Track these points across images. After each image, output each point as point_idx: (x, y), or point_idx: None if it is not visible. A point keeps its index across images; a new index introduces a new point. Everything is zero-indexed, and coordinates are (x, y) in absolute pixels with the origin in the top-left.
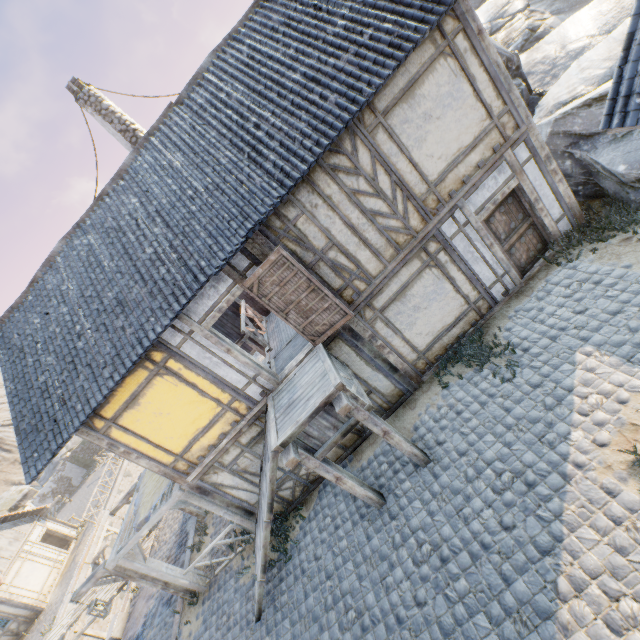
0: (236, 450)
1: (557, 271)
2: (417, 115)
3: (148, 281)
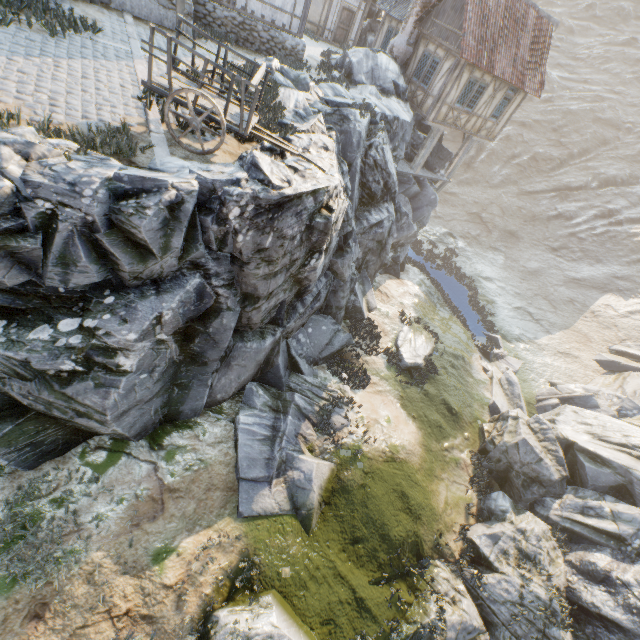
0: None
1: (340, 49)
2: None
3: None
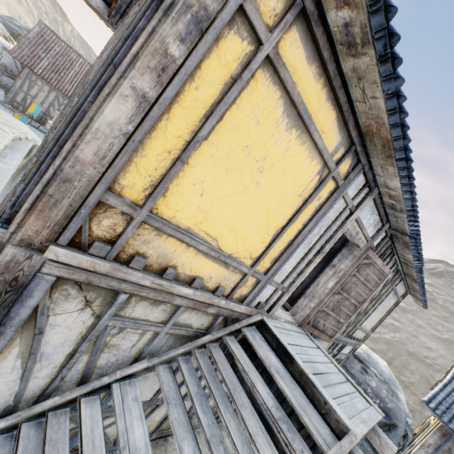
0: (161, 314)
1: None
2: (386, 302)
3: None
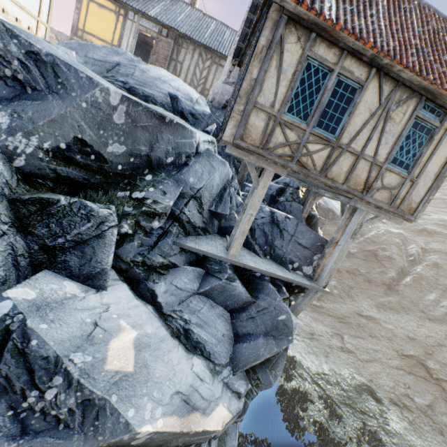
0: None
1: None
2: None
3: (146, 4)
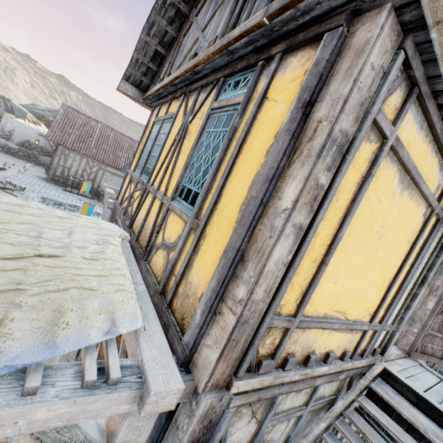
0: (303, 397)
1: None
2: None
3: None
